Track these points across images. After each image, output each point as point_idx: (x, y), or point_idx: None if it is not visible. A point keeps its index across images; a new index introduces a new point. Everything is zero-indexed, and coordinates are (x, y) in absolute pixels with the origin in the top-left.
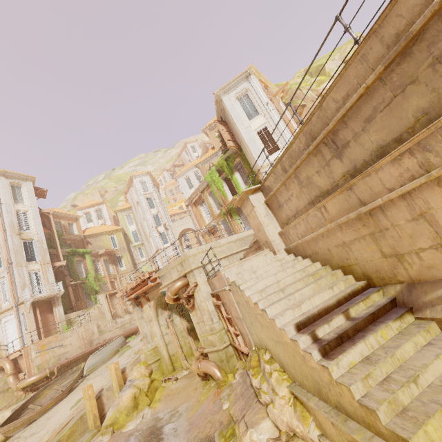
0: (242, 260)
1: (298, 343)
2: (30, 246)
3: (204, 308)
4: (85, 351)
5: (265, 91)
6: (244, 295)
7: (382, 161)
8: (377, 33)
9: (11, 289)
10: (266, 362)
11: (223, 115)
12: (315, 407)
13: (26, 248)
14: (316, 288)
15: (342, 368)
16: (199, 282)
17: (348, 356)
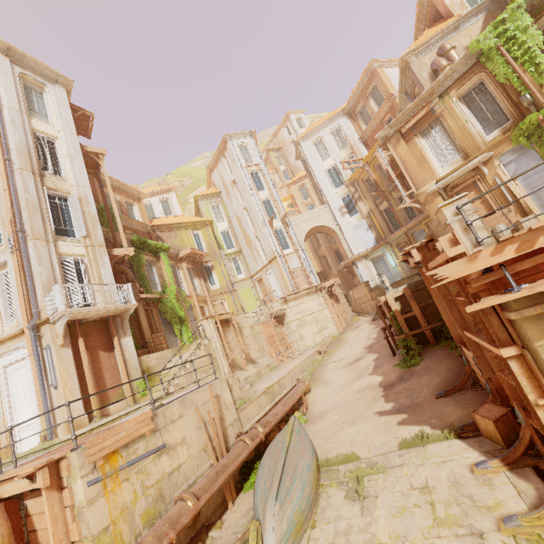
0: None
1: None
2: (61, 206)
3: None
4: (230, 467)
5: None
6: None
7: None
8: None
9: (19, 287)
10: None
11: None
12: None
13: (54, 208)
14: None
15: None
16: None
17: None
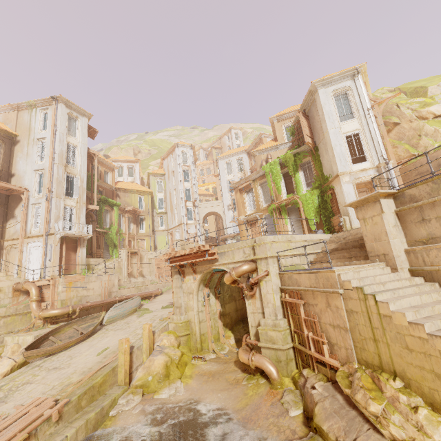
0: (358, 266)
1: None
2: (71, 181)
3: (269, 300)
4: (106, 301)
5: (369, 95)
6: (382, 308)
7: None
8: None
9: (45, 217)
10: (399, 391)
11: (308, 108)
12: None
13: (67, 182)
14: None
15: None
16: (272, 272)
17: None
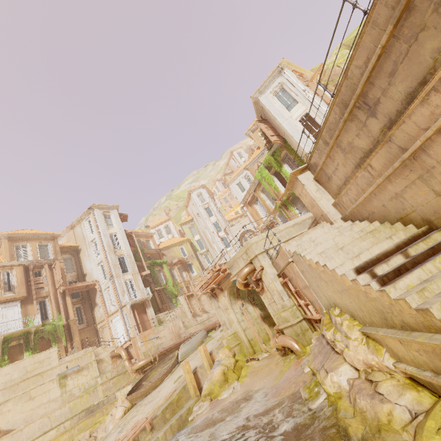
0: (300, 235)
1: (358, 280)
2: (122, 260)
3: (272, 289)
4: (177, 342)
5: (300, 79)
6: (305, 260)
7: (412, 105)
8: (381, 0)
9: (115, 295)
10: (336, 316)
11: (263, 114)
12: (383, 334)
13: (120, 262)
14: (375, 241)
15: (399, 290)
16: (265, 265)
17: (404, 280)
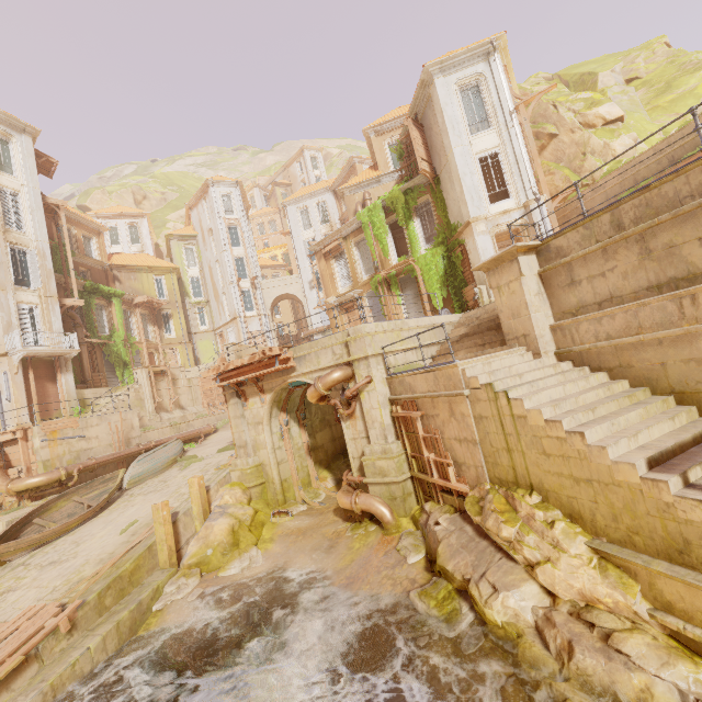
0: (489, 356)
1: (668, 485)
2: (21, 258)
3: (374, 418)
4: (122, 453)
5: (511, 89)
6: (516, 407)
7: None
8: None
9: None
10: (535, 507)
11: (421, 112)
12: (669, 572)
13: (14, 260)
14: (644, 415)
15: None
16: (376, 377)
17: None
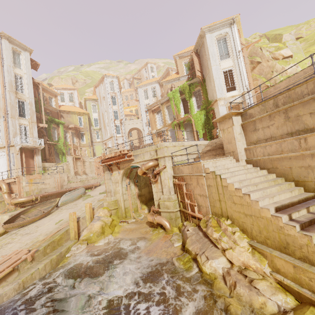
0: (216, 159)
1: (282, 219)
2: (22, 105)
3: (166, 183)
4: (59, 191)
5: (240, 40)
6: (223, 182)
7: None
8: None
9: (5, 133)
10: (228, 226)
11: (199, 49)
12: (279, 256)
13: (19, 105)
14: (279, 189)
15: None
16: (167, 166)
17: None
